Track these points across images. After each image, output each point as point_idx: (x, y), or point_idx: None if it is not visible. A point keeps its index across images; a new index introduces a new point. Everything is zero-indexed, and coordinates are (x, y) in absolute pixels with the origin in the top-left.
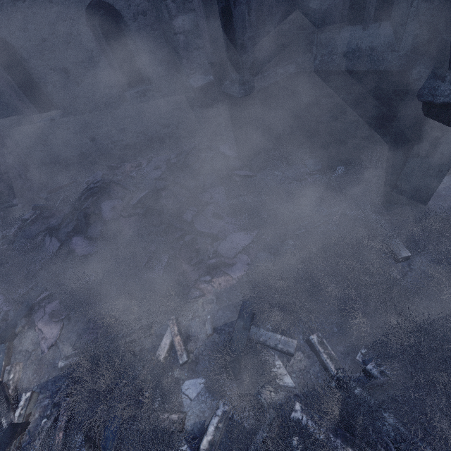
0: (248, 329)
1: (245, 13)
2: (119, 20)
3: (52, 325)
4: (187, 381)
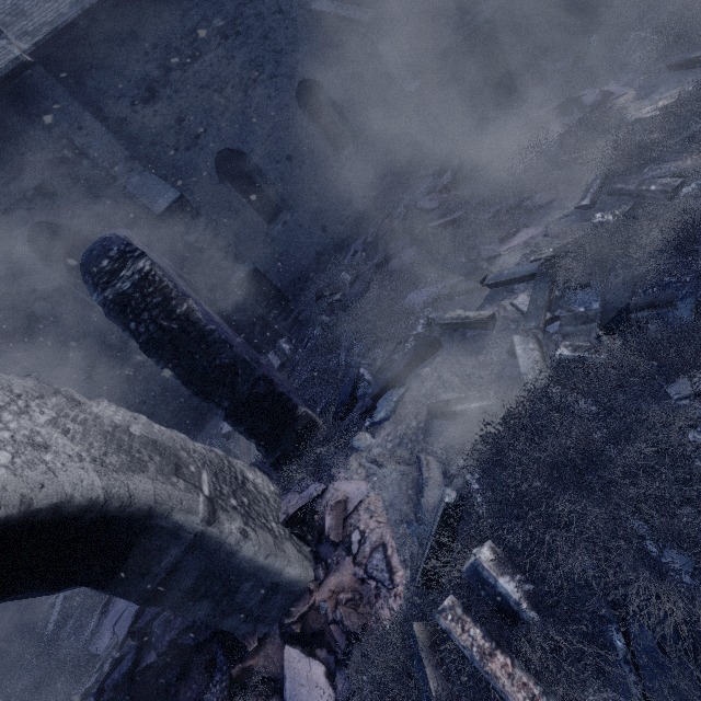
0: None
1: None
2: (317, 94)
3: (516, 238)
4: None
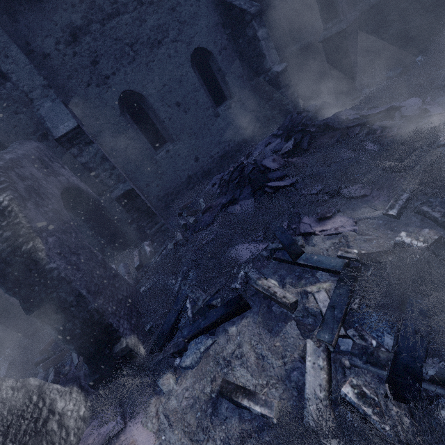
0: None
1: None
2: (208, 60)
3: (330, 222)
4: None
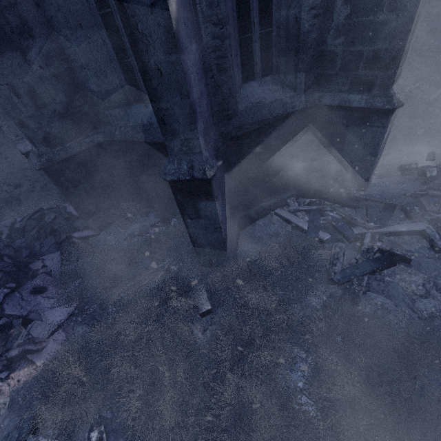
0: None
1: (12, 96)
2: None
3: None
4: None
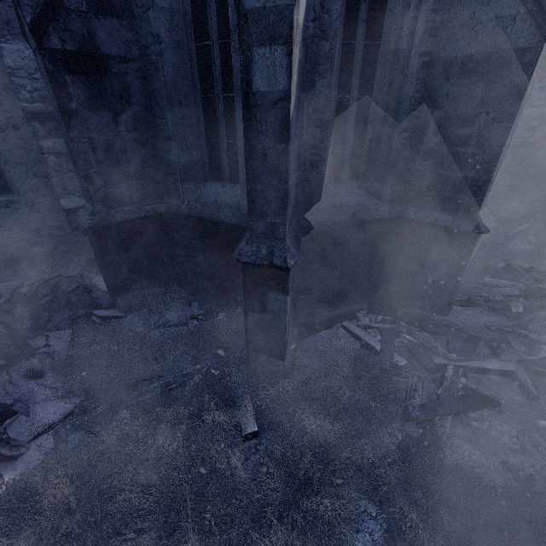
0: None
1: (89, 150)
2: None
3: None
4: None
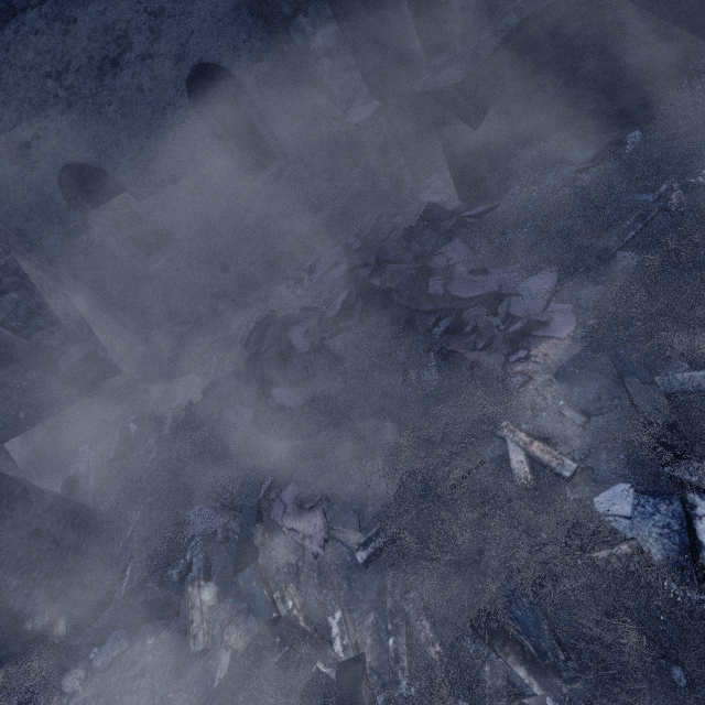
0: (654, 383)
1: None
2: (227, 83)
3: (307, 516)
4: (596, 498)
